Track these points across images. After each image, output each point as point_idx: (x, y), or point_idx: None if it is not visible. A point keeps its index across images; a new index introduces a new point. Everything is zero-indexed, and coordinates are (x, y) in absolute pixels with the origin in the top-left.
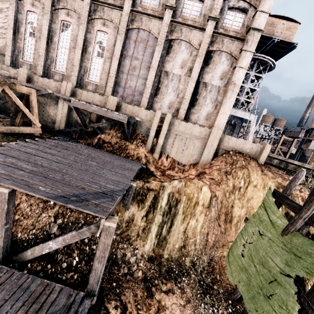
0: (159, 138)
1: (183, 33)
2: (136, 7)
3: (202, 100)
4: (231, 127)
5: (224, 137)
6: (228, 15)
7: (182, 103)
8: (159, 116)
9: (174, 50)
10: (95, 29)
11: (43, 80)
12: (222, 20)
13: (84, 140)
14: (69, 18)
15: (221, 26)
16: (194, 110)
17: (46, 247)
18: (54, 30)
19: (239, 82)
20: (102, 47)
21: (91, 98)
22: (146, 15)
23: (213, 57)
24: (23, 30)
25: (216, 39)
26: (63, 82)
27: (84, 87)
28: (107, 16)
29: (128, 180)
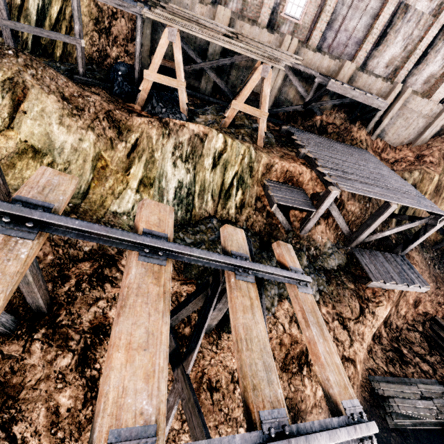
0: (386, 118)
1: None
2: None
3: (433, 56)
4: None
5: None
6: None
7: (408, 61)
8: (398, 91)
9: None
10: None
11: (251, 29)
12: None
13: (295, 123)
14: None
15: None
16: (415, 70)
17: (382, 234)
18: None
19: None
20: None
21: (317, 63)
22: None
23: None
24: None
25: None
26: (286, 37)
27: (276, 28)
28: None
29: (402, 179)
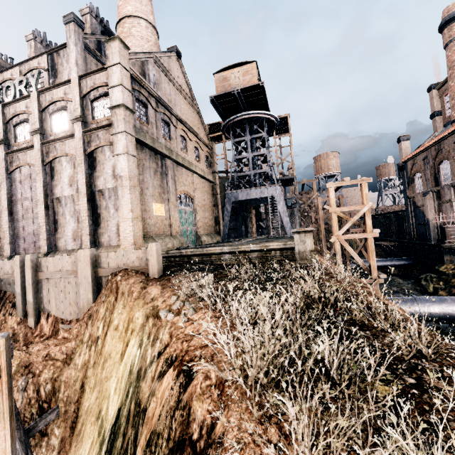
0: (27, 293)
1: (58, 149)
2: (12, 148)
3: (106, 213)
4: (288, 211)
5: (101, 257)
6: (96, 107)
7: (81, 228)
8: (19, 262)
9: (57, 171)
10: None
11: None
12: (90, 116)
13: None
14: None
15: (91, 122)
16: (101, 229)
17: None
18: None
19: (124, 172)
20: None
21: None
22: (21, 151)
23: (97, 157)
24: None
25: (91, 138)
26: None
27: None
28: None
29: None
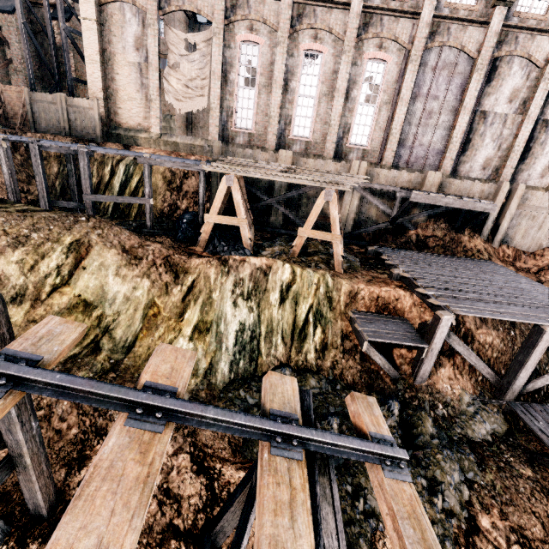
0: (503, 221)
1: (519, 43)
2: (439, 8)
3: (539, 149)
4: None
5: None
6: None
7: (508, 159)
8: (507, 189)
9: (500, 74)
10: (364, 58)
11: (315, 162)
12: None
13: (385, 241)
14: (319, 45)
15: None
16: (523, 165)
17: None
18: (290, 70)
19: None
20: (373, 87)
21: (395, 178)
22: (458, 22)
23: None
24: (235, 76)
25: None
26: (353, 162)
27: (343, 157)
28: (387, 32)
29: None
